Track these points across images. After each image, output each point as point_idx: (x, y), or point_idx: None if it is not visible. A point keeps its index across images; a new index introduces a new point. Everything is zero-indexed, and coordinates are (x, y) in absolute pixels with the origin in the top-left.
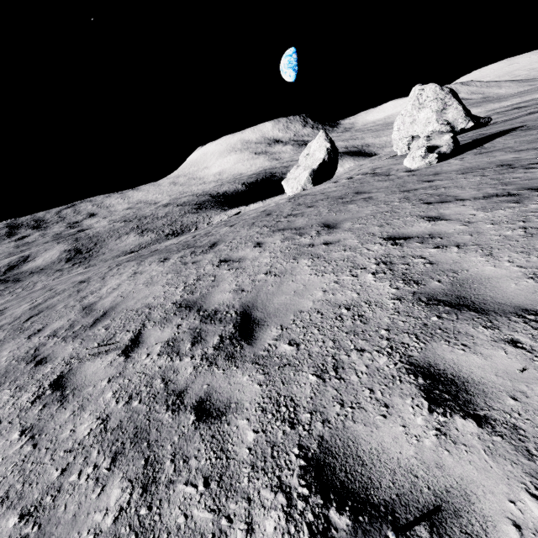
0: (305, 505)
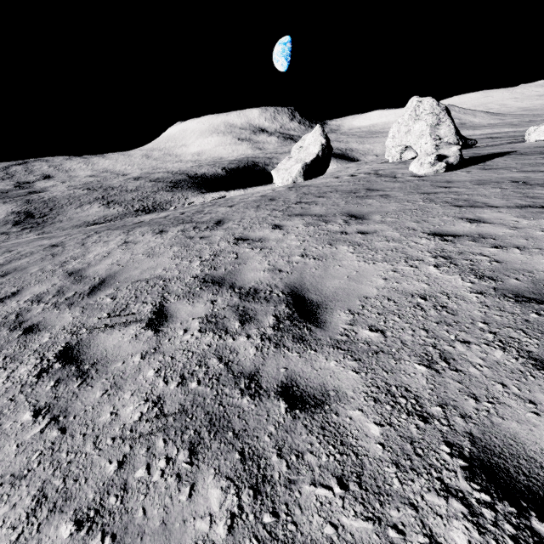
0: (494, 514)
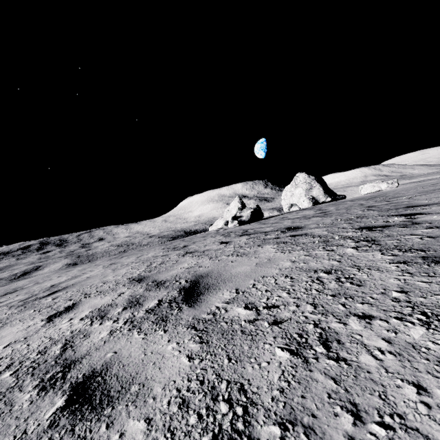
0: None
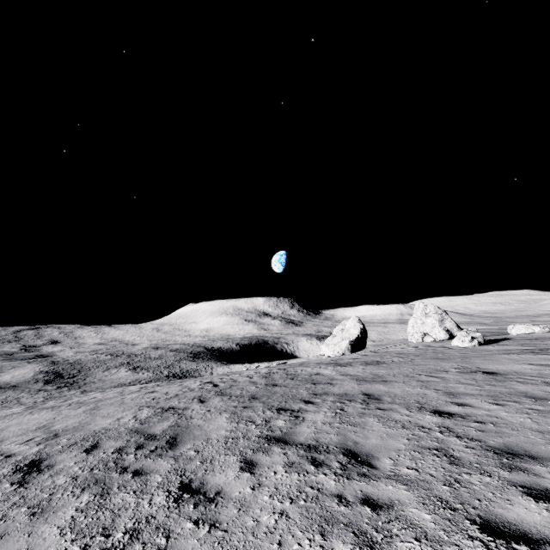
0: None
